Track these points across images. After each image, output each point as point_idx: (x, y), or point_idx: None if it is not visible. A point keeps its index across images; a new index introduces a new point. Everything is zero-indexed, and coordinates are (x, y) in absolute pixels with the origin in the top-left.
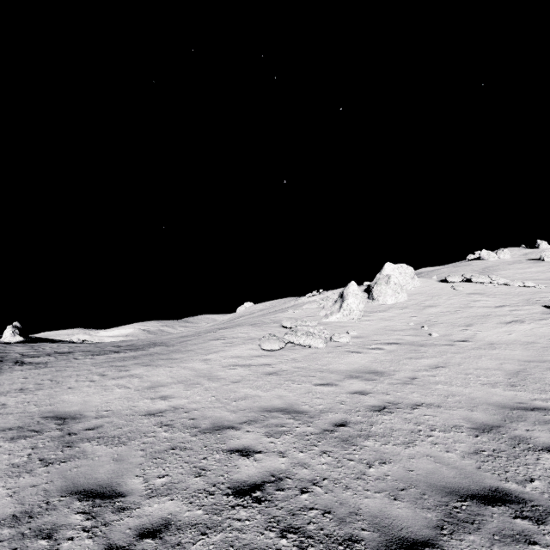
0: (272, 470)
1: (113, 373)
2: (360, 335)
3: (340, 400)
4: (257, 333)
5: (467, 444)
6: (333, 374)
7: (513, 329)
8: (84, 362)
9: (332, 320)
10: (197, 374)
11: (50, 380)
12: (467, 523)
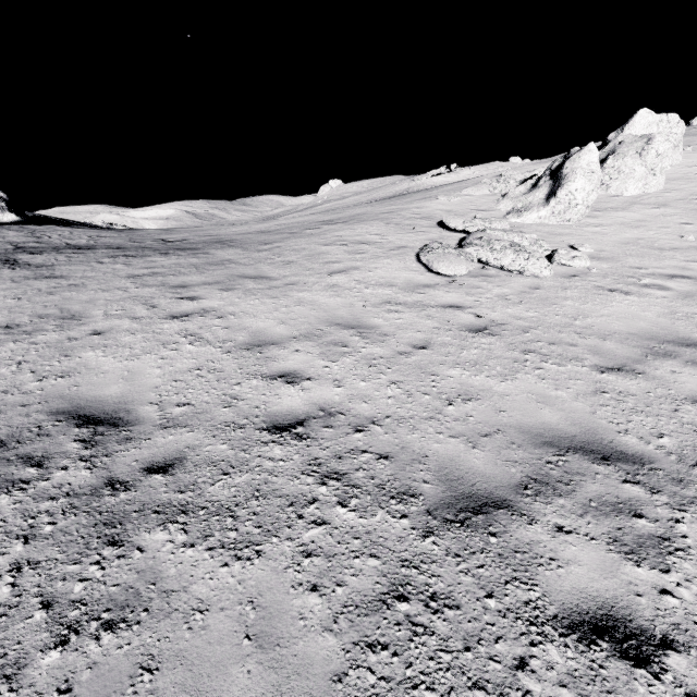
0: None
1: (168, 302)
2: (599, 255)
3: (696, 425)
4: (400, 236)
5: None
6: (610, 341)
7: None
8: (114, 271)
9: (528, 220)
10: (330, 319)
11: (58, 308)
12: None
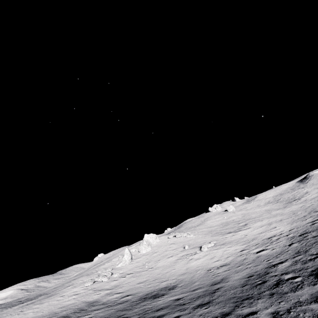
0: (71, 314)
1: (25, 309)
2: (124, 272)
3: (98, 297)
4: (87, 279)
5: (115, 299)
6: (103, 290)
7: (167, 260)
8: (9, 310)
9: (119, 266)
10: (58, 301)
11: None
12: (98, 310)
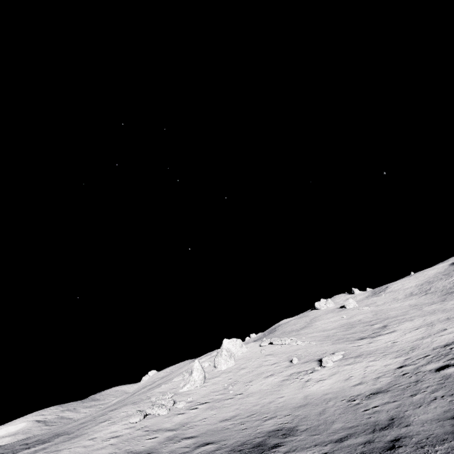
0: None
1: None
2: (193, 399)
3: (153, 445)
4: (133, 410)
5: (184, 450)
6: (161, 431)
7: (266, 381)
8: None
9: (184, 389)
10: (86, 448)
11: None
12: None
